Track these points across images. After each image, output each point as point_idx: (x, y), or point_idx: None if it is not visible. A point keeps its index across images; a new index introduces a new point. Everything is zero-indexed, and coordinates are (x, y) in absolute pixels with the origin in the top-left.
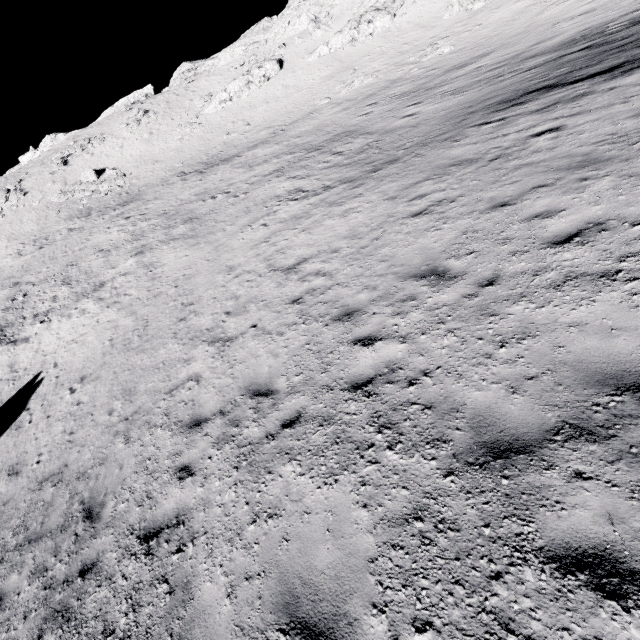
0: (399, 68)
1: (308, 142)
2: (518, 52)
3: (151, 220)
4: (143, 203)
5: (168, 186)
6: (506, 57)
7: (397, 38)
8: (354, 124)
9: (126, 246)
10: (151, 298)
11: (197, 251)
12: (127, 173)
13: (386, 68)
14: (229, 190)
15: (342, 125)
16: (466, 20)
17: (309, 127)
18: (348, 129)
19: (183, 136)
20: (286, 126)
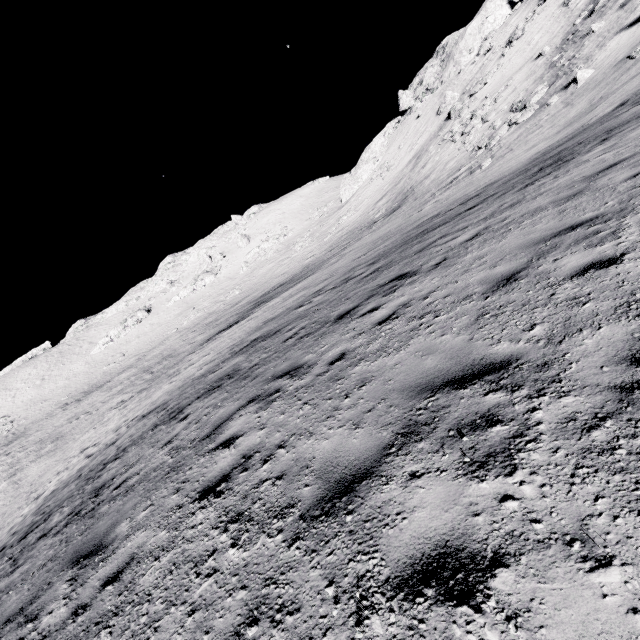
0: (216, 304)
1: (149, 364)
2: (253, 297)
3: (28, 449)
4: (26, 438)
5: (51, 418)
6: (248, 300)
7: (218, 286)
8: (175, 348)
9: (2, 475)
10: (13, 499)
11: (53, 458)
12: (16, 417)
13: (210, 305)
14: (90, 410)
15: (171, 349)
16: (250, 274)
17: (158, 351)
18: (170, 353)
19: (71, 375)
20: (147, 352)
